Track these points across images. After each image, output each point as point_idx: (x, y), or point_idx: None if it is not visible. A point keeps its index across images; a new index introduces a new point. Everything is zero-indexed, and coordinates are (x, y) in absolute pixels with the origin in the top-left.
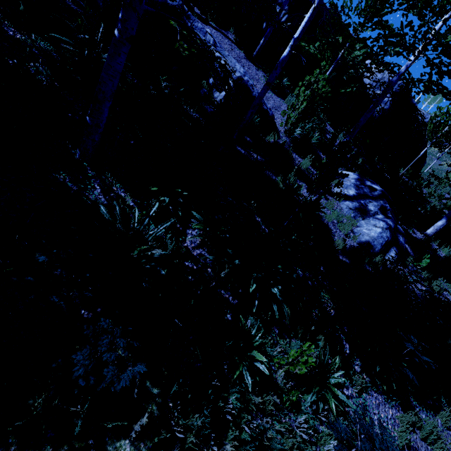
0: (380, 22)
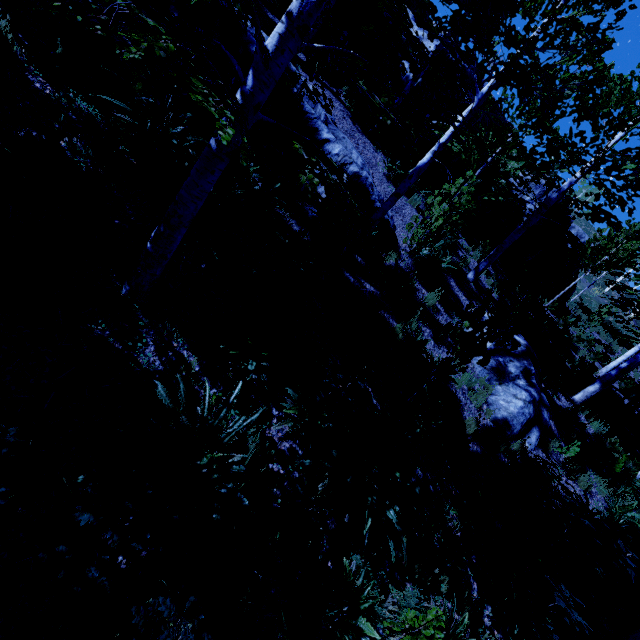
0: (547, 131)
